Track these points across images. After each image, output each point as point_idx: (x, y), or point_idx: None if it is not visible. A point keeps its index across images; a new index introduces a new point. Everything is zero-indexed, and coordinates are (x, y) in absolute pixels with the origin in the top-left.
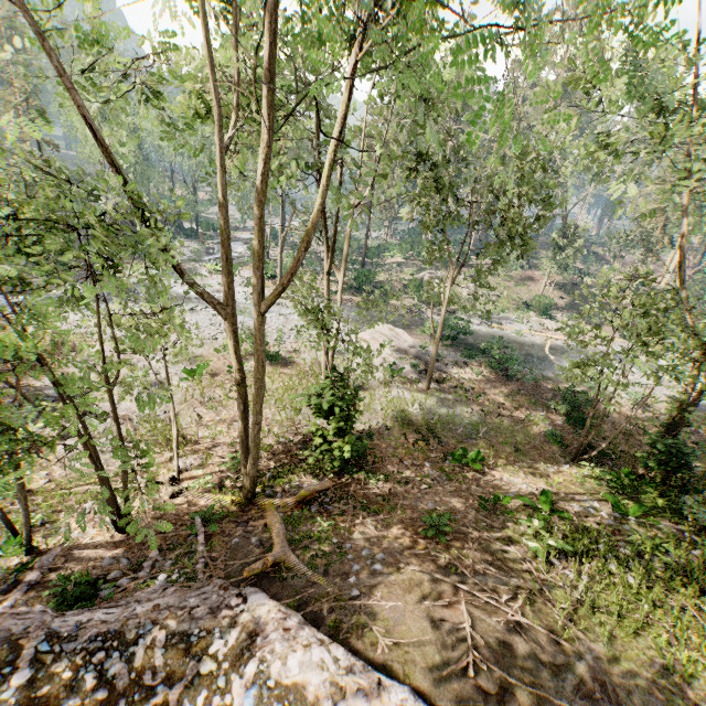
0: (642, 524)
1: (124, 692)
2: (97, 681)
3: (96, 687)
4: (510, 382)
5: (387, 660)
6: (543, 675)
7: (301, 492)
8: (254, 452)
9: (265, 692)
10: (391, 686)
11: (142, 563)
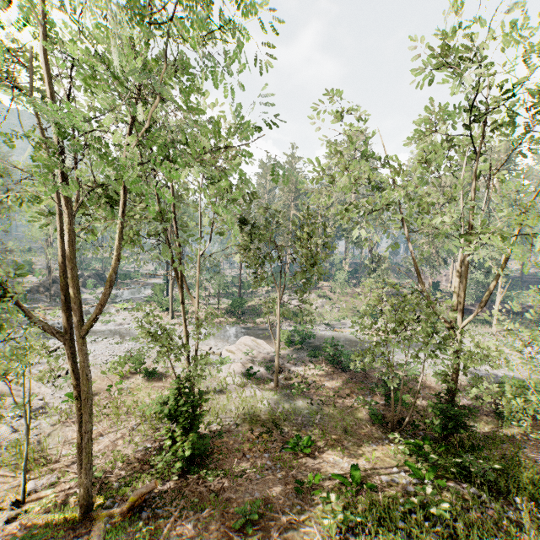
0: (436, 486)
1: None
2: None
3: None
4: (344, 373)
5: None
6: None
7: (130, 497)
8: (86, 461)
9: None
10: None
11: None
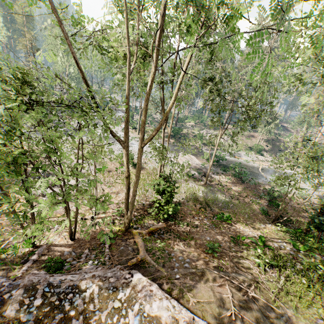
0: (307, 255)
1: (81, 312)
2: (70, 306)
3: (70, 309)
4: (243, 183)
5: (194, 308)
6: (266, 322)
7: (151, 228)
8: (131, 208)
9: (143, 318)
10: (198, 321)
11: (81, 255)
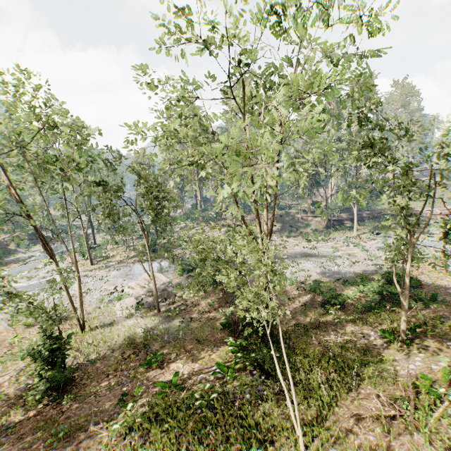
0: (232, 378)
1: None
2: None
3: None
4: (219, 291)
5: None
6: None
7: None
8: None
9: None
10: None
11: None
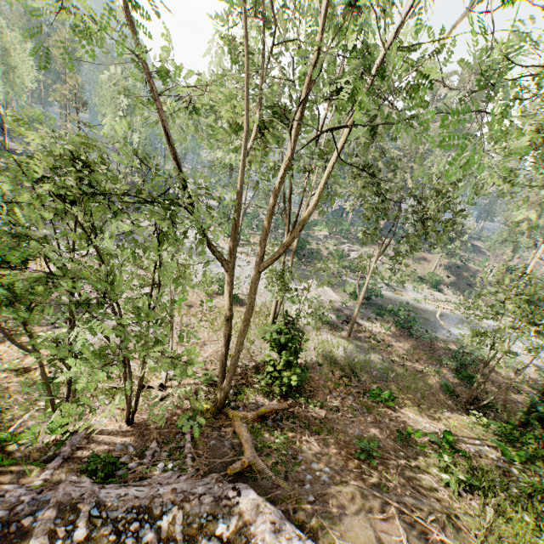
0: (526, 469)
1: None
2: None
3: None
4: (411, 338)
5: None
6: None
7: (262, 409)
8: (232, 373)
9: None
10: None
11: (145, 451)
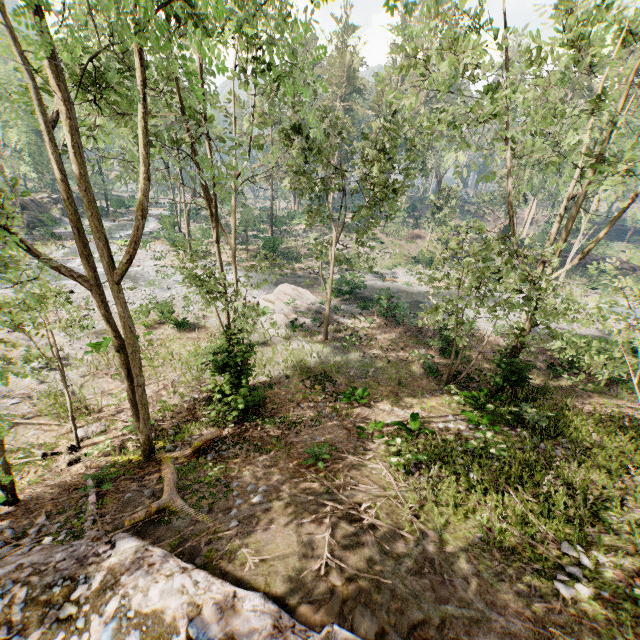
0: (490, 431)
1: None
2: None
3: None
4: (398, 326)
5: (253, 575)
6: (384, 563)
7: (195, 443)
8: (143, 412)
9: (124, 623)
10: (244, 596)
11: (29, 530)
